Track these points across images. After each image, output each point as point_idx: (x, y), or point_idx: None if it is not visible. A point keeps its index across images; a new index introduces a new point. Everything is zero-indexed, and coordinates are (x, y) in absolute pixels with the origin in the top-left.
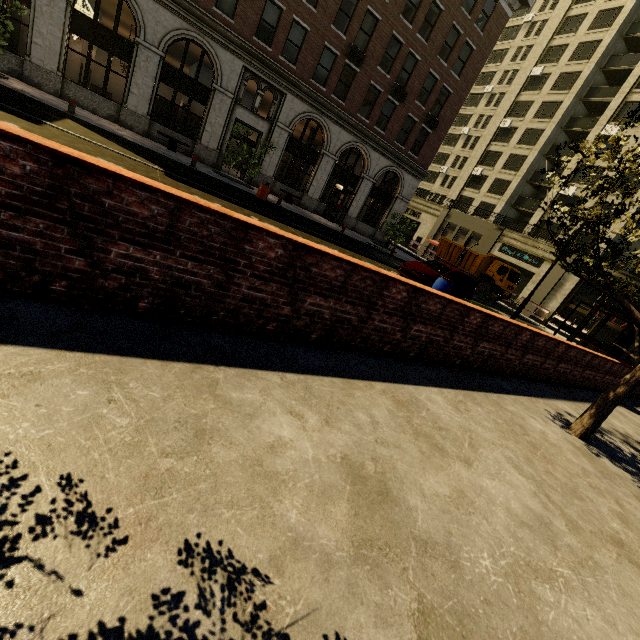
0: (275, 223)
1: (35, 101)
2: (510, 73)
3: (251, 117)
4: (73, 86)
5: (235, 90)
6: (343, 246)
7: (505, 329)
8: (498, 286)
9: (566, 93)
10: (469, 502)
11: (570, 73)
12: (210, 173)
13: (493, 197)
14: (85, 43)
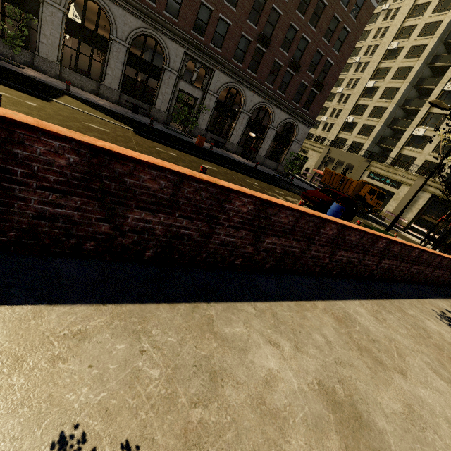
0: (212, 165)
1: (43, 83)
2: (372, 47)
3: (190, 87)
4: (67, 71)
5: (179, 69)
6: (259, 179)
7: (401, 249)
8: (369, 203)
9: (416, 60)
10: (418, 416)
11: (418, 46)
12: (163, 129)
13: (362, 138)
14: (73, 40)
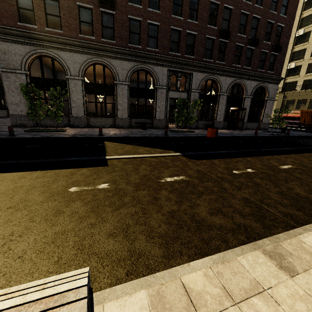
0: (272, 159)
1: (84, 138)
2: None
3: (177, 93)
4: (92, 119)
5: (166, 84)
6: (300, 150)
7: None
8: None
9: None
10: None
11: None
12: (173, 134)
13: None
14: None
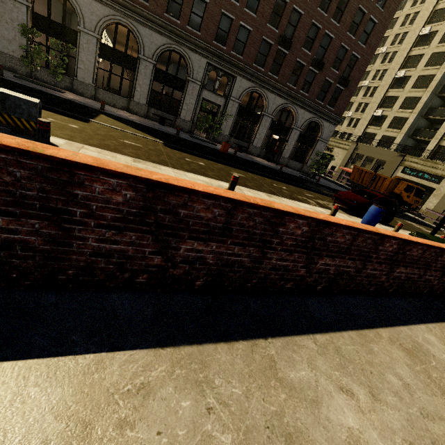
0: (239, 171)
1: (82, 105)
2: (400, 35)
3: (213, 96)
4: (101, 91)
5: (202, 79)
6: (286, 182)
7: None
8: (406, 201)
9: None
10: None
11: None
12: (188, 138)
13: (393, 131)
14: (105, 62)
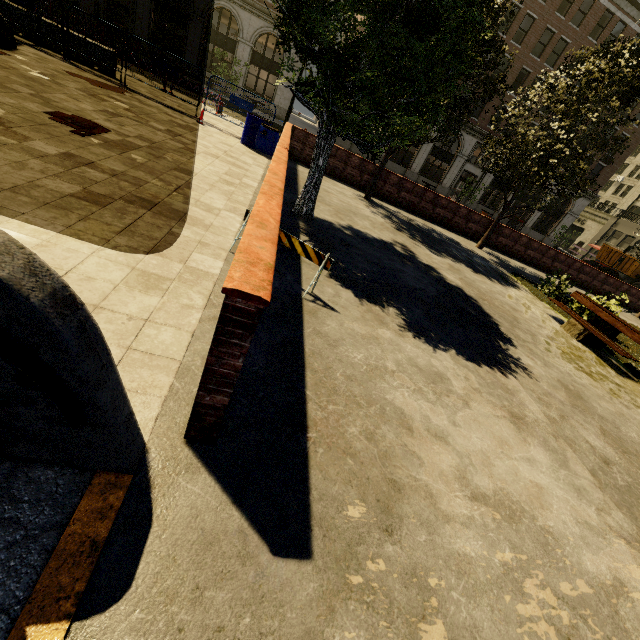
0: None
1: None
2: None
3: (473, 168)
4: (389, 162)
5: (468, 155)
6: None
7: (615, 282)
8: None
9: None
10: None
11: None
12: None
13: None
14: None
